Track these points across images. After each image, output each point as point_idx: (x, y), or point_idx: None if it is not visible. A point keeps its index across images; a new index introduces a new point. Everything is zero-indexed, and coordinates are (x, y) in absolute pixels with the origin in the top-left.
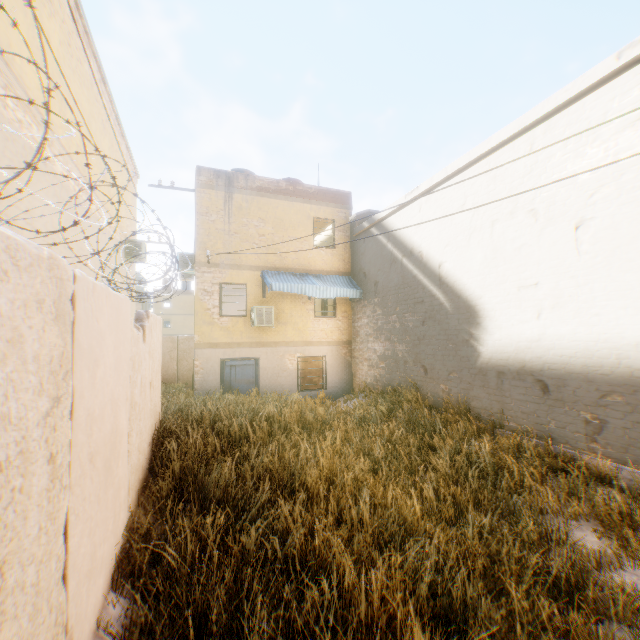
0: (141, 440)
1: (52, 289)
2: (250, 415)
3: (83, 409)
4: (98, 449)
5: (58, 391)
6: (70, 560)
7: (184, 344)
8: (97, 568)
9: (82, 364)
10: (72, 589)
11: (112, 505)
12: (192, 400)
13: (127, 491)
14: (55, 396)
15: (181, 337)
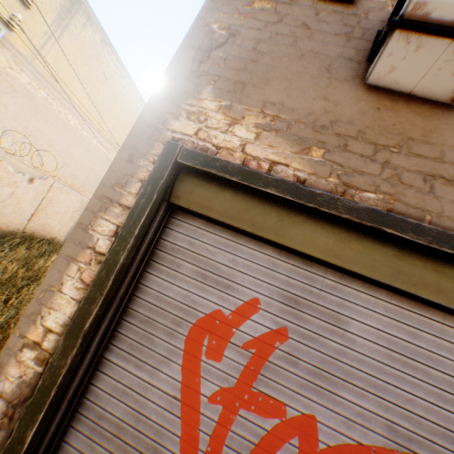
0: (4, 216)
1: None
2: None
3: None
4: None
5: None
6: None
7: None
8: None
9: None
10: None
11: None
12: None
13: None
14: None
15: None
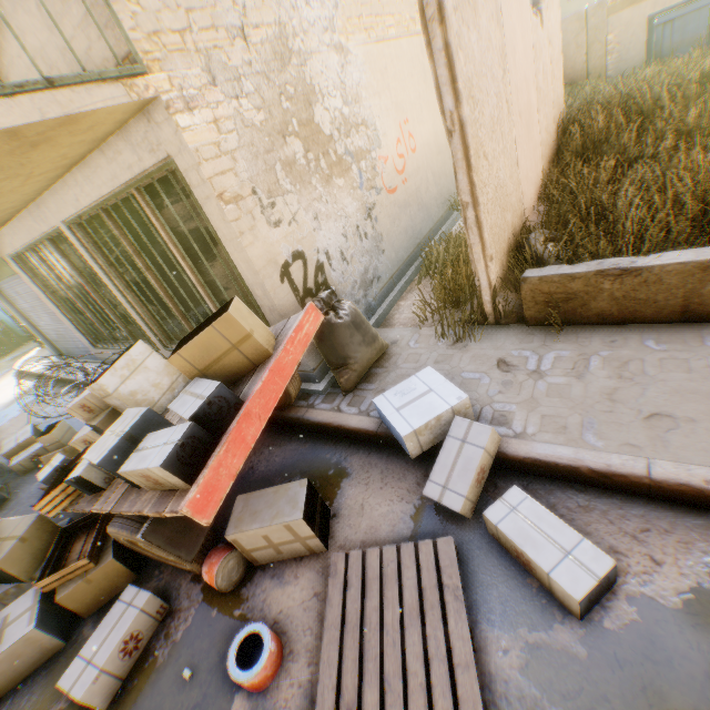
0: (547, 124)
1: (493, 8)
2: (672, 84)
3: (512, 83)
4: (521, 112)
5: (503, 68)
6: (518, 161)
7: (594, 19)
8: (529, 181)
9: (508, 53)
10: (520, 176)
11: (532, 154)
12: (599, 89)
13: (540, 154)
14: (503, 71)
15: (590, 9)
